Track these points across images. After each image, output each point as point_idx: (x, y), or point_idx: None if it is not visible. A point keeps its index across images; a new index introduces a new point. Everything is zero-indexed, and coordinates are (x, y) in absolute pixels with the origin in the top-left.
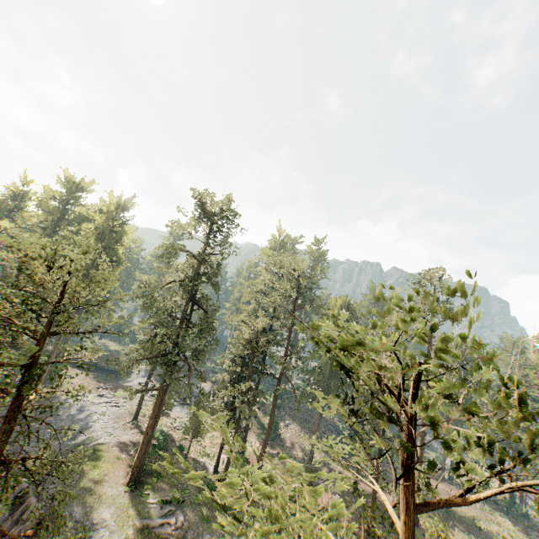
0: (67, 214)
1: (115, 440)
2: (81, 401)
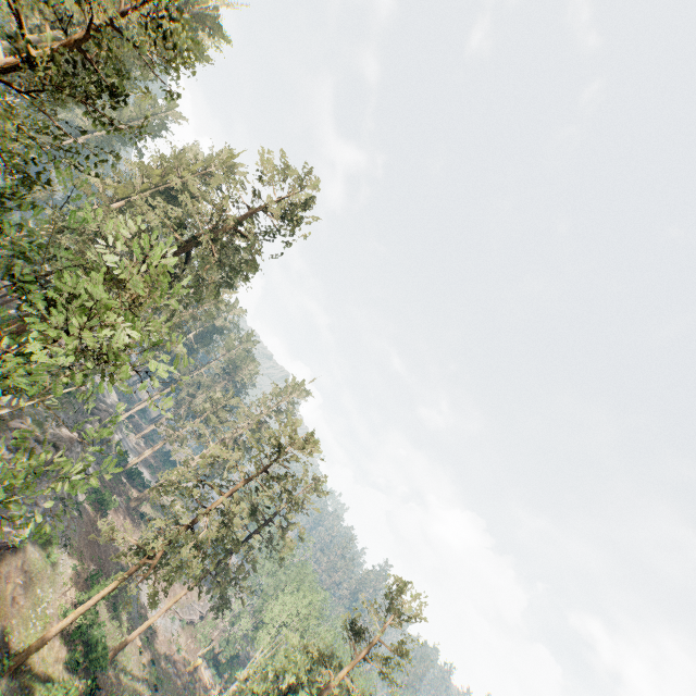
0: None
1: None
2: None
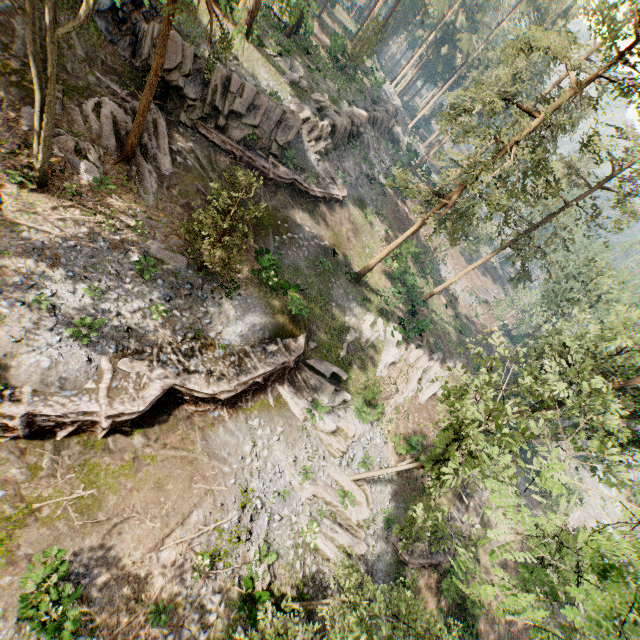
0: None
1: None
2: None
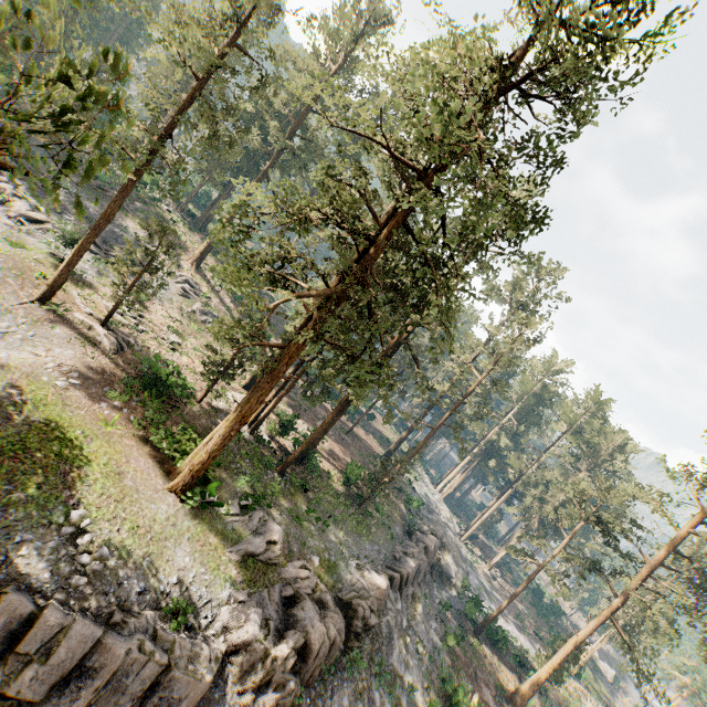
0: None
1: (51, 364)
2: None
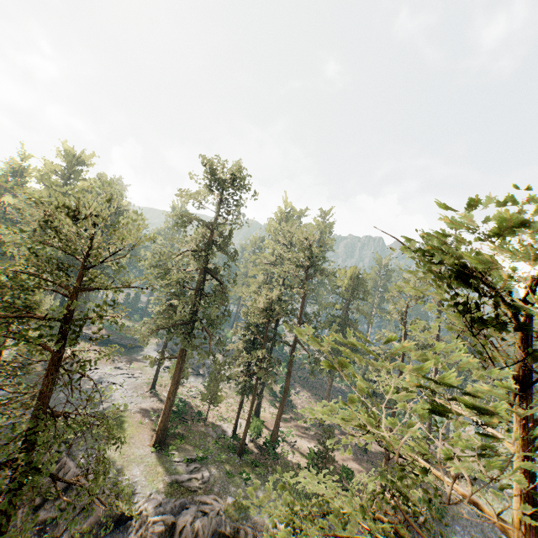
0: (70, 189)
1: (136, 407)
2: (98, 373)
